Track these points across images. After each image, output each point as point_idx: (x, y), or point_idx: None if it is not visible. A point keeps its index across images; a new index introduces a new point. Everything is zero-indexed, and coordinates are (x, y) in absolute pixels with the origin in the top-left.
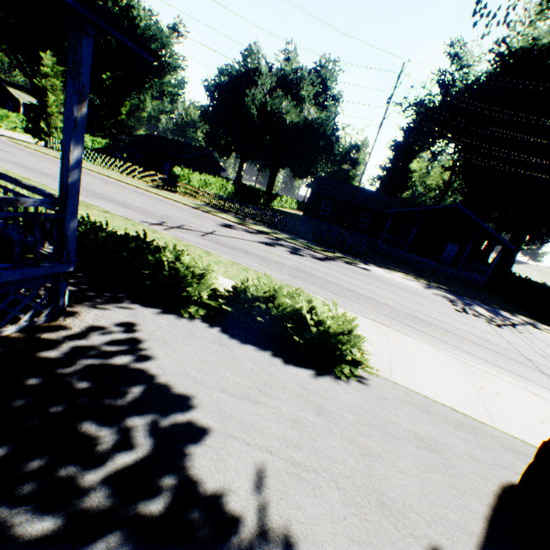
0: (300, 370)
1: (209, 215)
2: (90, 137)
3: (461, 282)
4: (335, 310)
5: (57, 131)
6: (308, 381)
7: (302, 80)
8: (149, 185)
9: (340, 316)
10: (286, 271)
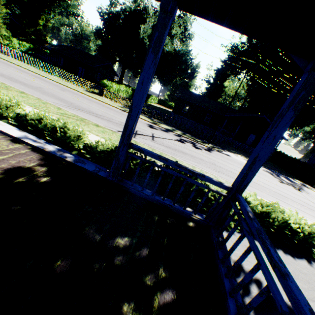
0: (302, 262)
1: None
2: (17, 40)
3: None
4: (297, 216)
5: (2, 38)
6: (312, 270)
7: (173, 22)
8: (83, 89)
9: (300, 219)
10: (211, 167)
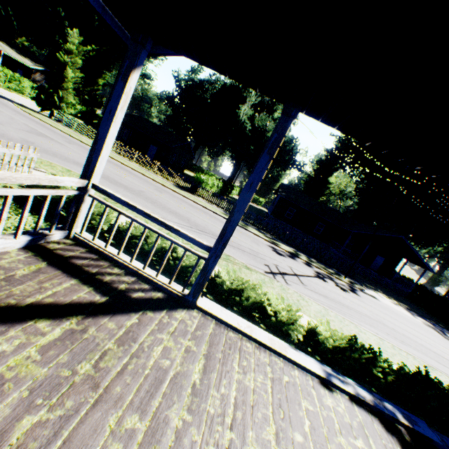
0: None
1: (247, 232)
2: None
3: (393, 290)
4: None
5: (66, 105)
6: None
7: (277, 104)
8: (170, 182)
9: None
10: (388, 333)
